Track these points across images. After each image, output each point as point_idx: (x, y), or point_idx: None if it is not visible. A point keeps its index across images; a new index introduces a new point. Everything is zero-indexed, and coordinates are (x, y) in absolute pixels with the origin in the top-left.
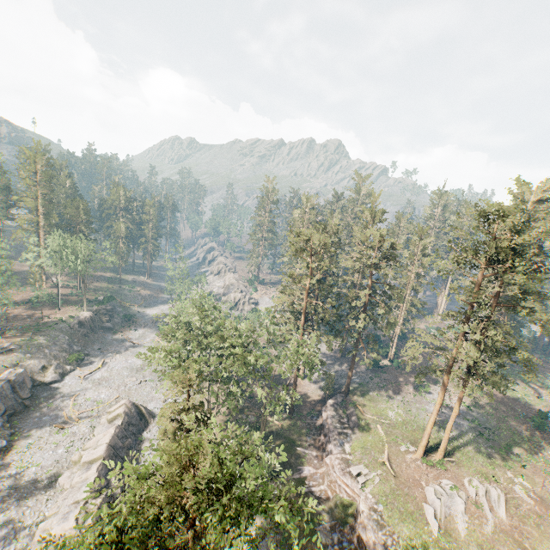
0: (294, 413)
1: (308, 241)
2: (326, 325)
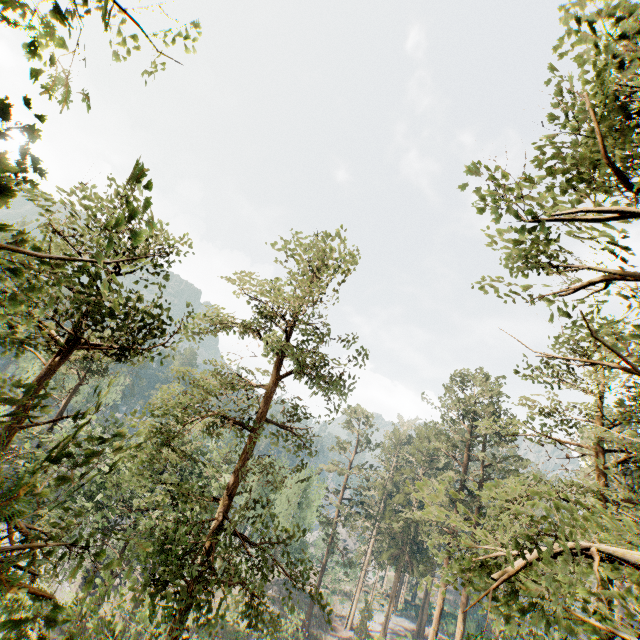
0: (307, 638)
1: (354, 413)
2: (367, 515)
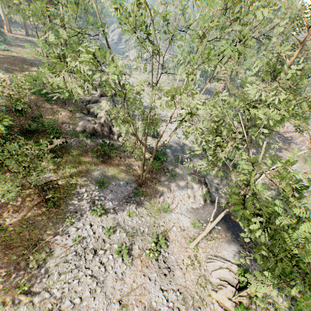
0: None
1: None
2: None
